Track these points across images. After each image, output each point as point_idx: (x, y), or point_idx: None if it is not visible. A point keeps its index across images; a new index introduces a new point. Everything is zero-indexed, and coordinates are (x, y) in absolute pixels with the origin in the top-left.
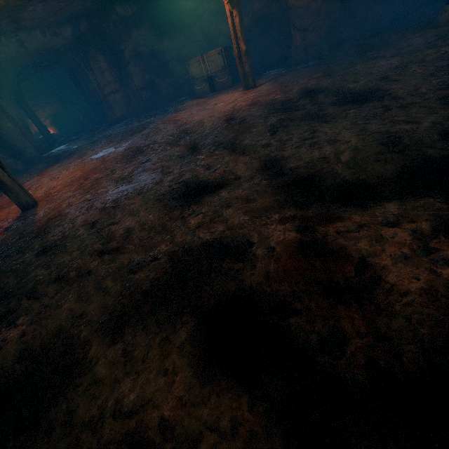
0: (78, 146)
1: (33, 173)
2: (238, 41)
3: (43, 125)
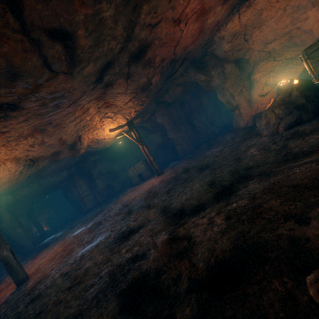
0: (62, 233)
1: (28, 260)
2: (148, 157)
3: (41, 226)
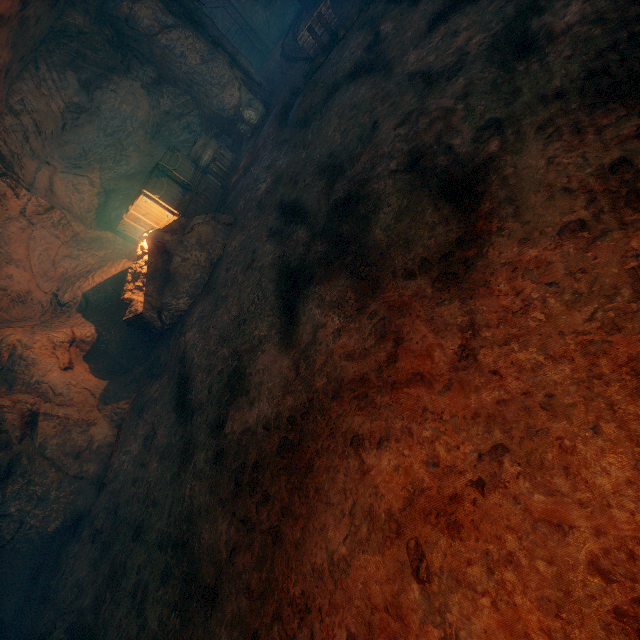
0: None
1: None
2: None
3: None
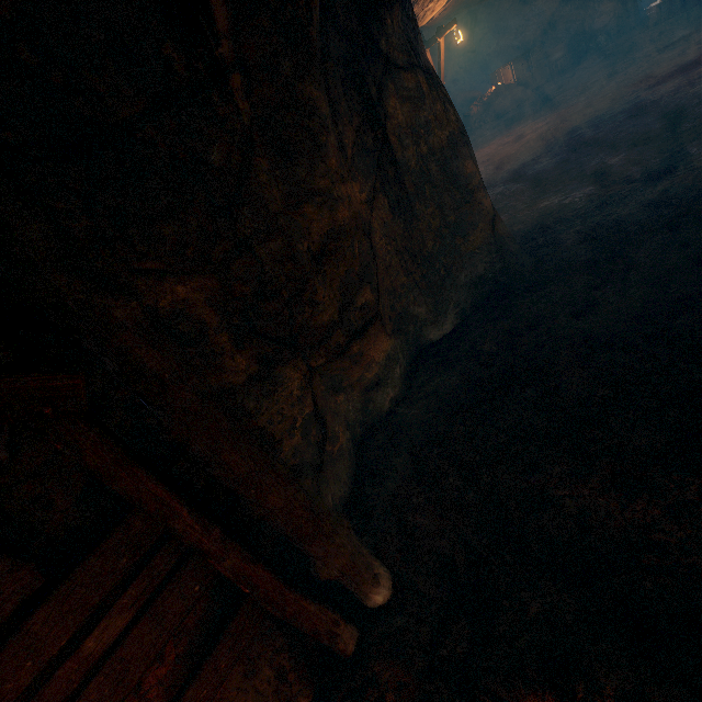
0: None
1: None
2: None
3: None
